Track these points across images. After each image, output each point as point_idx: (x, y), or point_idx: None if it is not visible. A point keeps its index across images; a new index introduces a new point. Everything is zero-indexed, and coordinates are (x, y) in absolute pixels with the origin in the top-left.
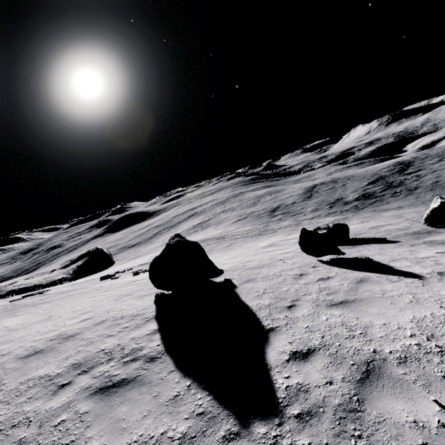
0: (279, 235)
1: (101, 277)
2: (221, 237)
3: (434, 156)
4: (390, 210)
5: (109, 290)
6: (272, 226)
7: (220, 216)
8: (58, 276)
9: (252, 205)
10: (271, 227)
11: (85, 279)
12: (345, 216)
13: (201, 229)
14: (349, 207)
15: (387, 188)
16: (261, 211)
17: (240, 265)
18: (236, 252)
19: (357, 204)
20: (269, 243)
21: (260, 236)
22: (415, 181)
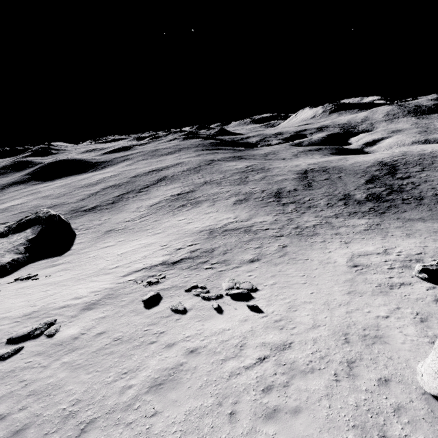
0: (332, 241)
1: (144, 301)
2: (248, 229)
3: (414, 164)
4: (415, 221)
5: (275, 388)
6: (300, 221)
7: (206, 189)
8: (4, 256)
9: (241, 182)
10: (299, 222)
11: (86, 284)
12: (373, 221)
13: (190, 203)
14: (367, 208)
15: (391, 192)
16: (262, 194)
17: (435, 332)
18: (320, 270)
19: (373, 205)
20: (347, 259)
21: (308, 239)
22: (414, 188)
